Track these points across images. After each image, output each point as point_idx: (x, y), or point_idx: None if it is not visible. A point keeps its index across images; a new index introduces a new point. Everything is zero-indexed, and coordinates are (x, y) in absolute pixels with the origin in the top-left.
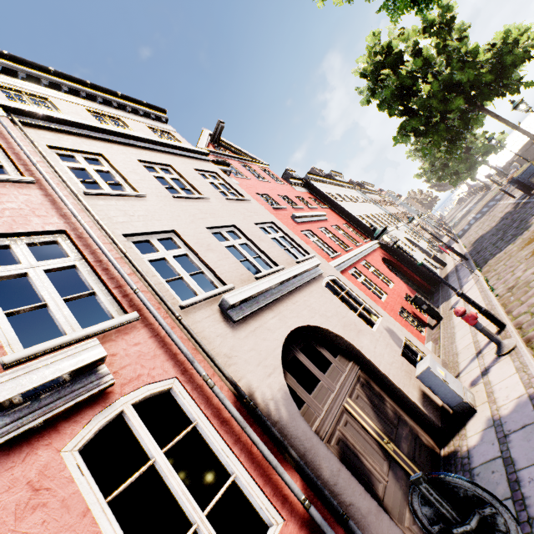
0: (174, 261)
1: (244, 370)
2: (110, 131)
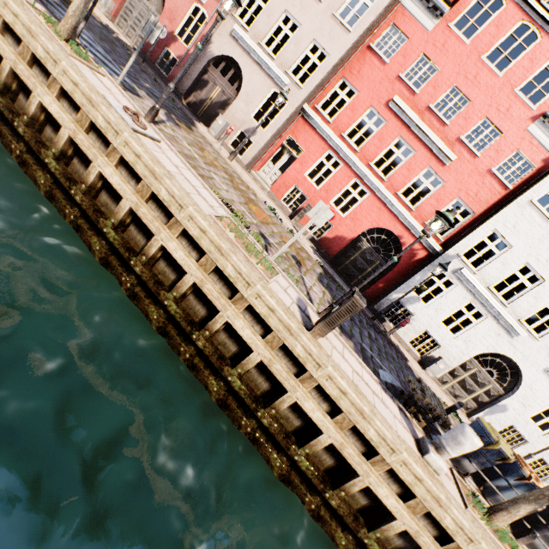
0: (256, 6)
1: (217, 41)
2: None
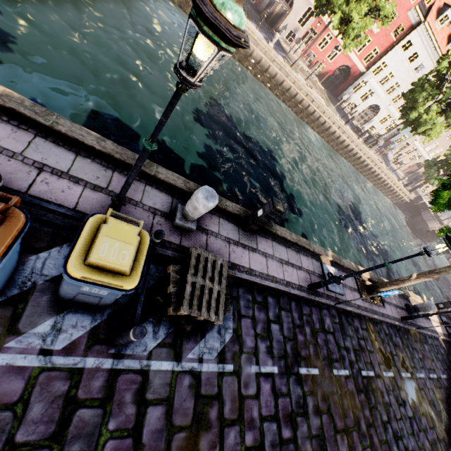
0: None
1: None
2: None
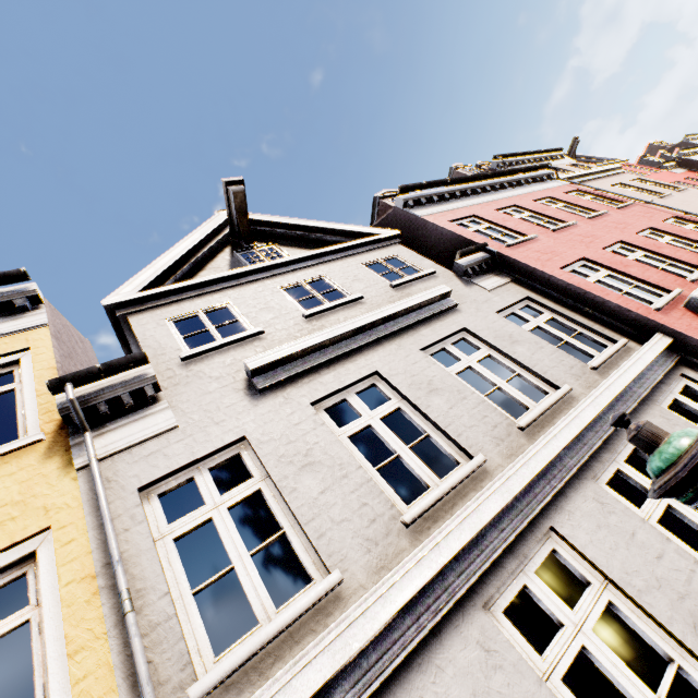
0: None
1: None
2: (584, 175)
